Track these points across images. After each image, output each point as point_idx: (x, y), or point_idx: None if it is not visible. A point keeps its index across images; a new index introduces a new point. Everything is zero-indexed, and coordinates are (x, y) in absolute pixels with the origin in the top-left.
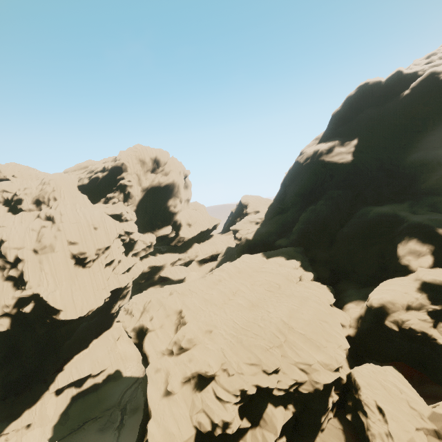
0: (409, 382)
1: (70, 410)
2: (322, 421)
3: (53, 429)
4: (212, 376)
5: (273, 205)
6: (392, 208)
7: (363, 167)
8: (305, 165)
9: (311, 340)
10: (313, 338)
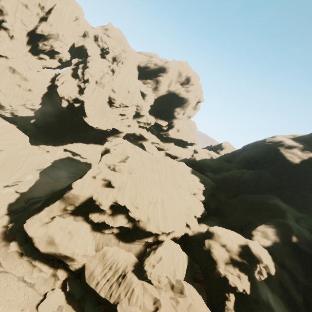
0: (199, 285)
1: (64, 160)
2: (137, 241)
3: (54, 161)
4: (114, 186)
5: (228, 154)
6: (288, 209)
7: (300, 173)
8: (266, 144)
9: (165, 213)
10: (167, 213)
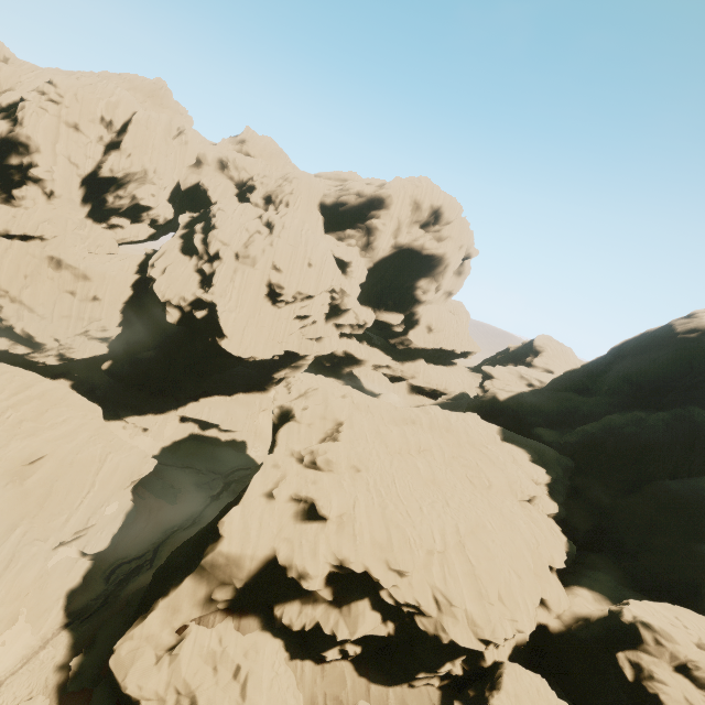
0: None
1: (183, 444)
2: (418, 676)
3: (161, 450)
4: (325, 516)
5: (576, 373)
6: None
7: None
8: (681, 339)
9: (477, 579)
10: (483, 579)
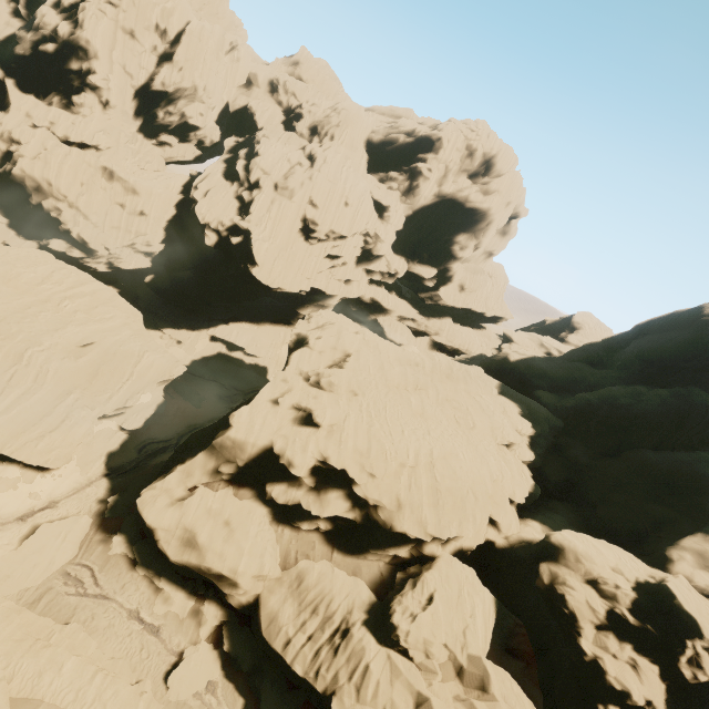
0: (522, 665)
1: (211, 361)
2: (373, 552)
3: (192, 362)
4: (319, 423)
5: (595, 346)
6: None
7: None
8: (705, 321)
9: (438, 491)
10: (443, 492)
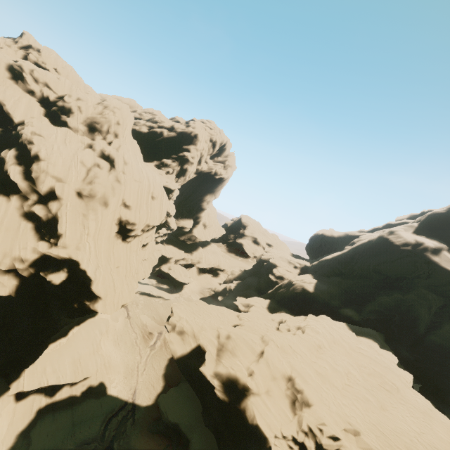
0: None
1: (32, 431)
2: None
3: None
4: None
5: (330, 262)
6: None
7: None
8: (403, 250)
9: None
10: None
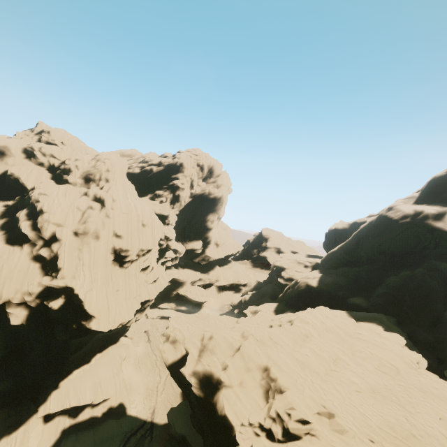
0: None
1: None
2: None
3: None
4: None
5: (337, 253)
6: None
7: None
8: (402, 223)
9: None
10: None
